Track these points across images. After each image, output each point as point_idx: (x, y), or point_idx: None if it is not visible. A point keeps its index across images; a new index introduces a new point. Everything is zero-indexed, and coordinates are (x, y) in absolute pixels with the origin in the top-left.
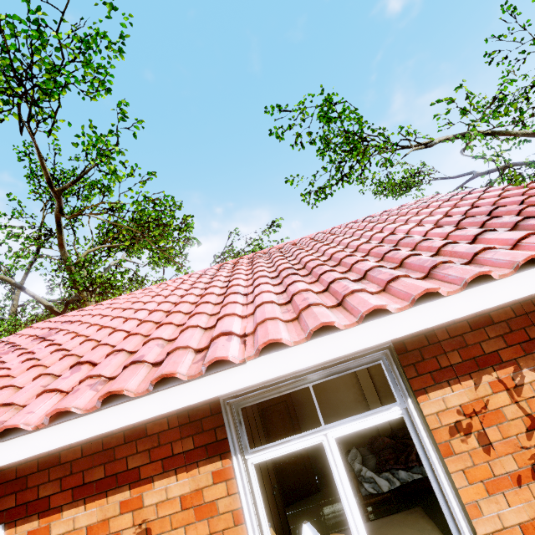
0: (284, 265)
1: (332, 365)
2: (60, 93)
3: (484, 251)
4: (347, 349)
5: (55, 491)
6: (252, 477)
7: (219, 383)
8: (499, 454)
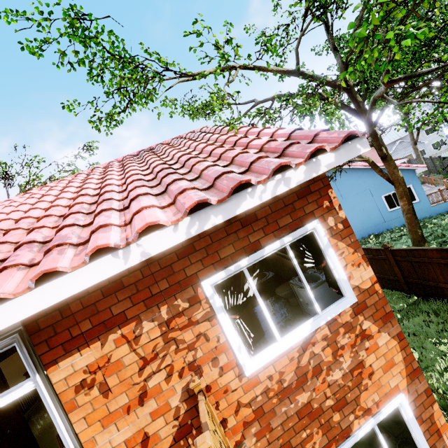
0: None
1: None
2: None
3: (99, 229)
4: None
5: None
6: None
7: None
8: (115, 395)
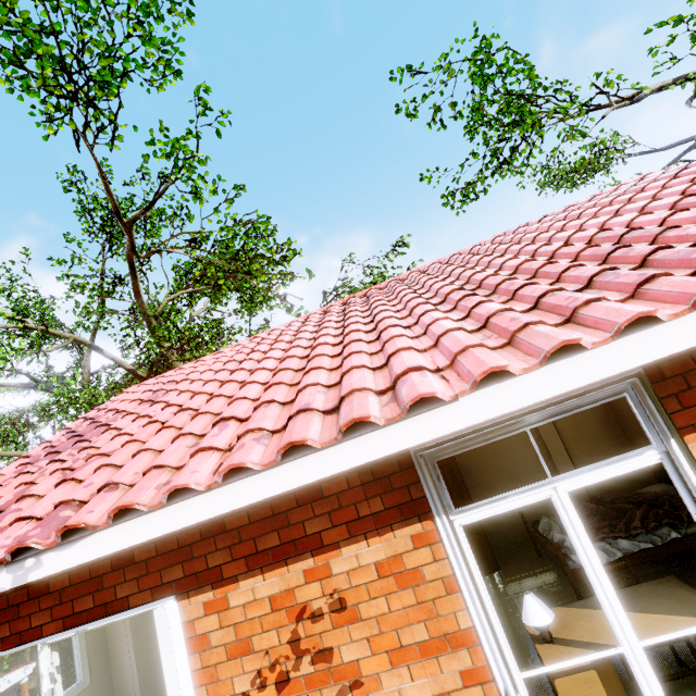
0: (449, 287)
1: (557, 403)
2: (120, 86)
3: None
4: (599, 374)
5: (226, 561)
6: (462, 541)
7: (426, 426)
8: None
